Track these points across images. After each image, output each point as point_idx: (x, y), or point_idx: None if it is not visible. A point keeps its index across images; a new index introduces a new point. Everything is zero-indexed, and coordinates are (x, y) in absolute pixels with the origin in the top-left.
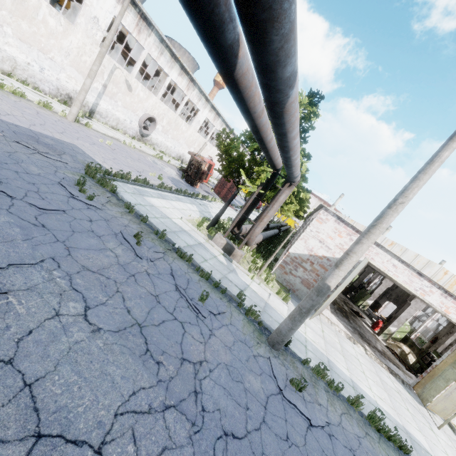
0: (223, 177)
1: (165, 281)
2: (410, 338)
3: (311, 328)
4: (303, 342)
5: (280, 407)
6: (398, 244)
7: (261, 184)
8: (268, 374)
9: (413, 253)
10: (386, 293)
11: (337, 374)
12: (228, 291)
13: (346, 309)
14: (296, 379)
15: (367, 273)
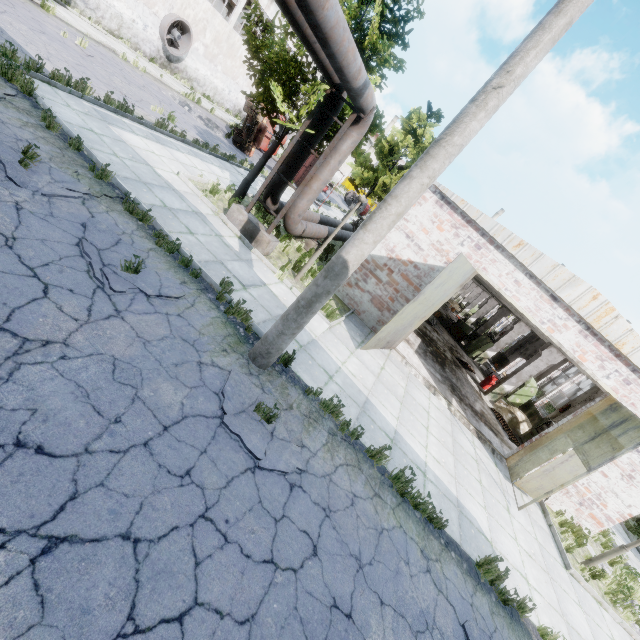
0: (255, 106)
1: (57, 228)
2: (533, 404)
3: (360, 360)
4: (329, 371)
5: (205, 433)
6: (530, 246)
7: (308, 115)
8: (213, 390)
9: (551, 262)
10: (521, 347)
11: (371, 419)
12: (207, 276)
13: (448, 356)
14: (264, 404)
15: (499, 316)
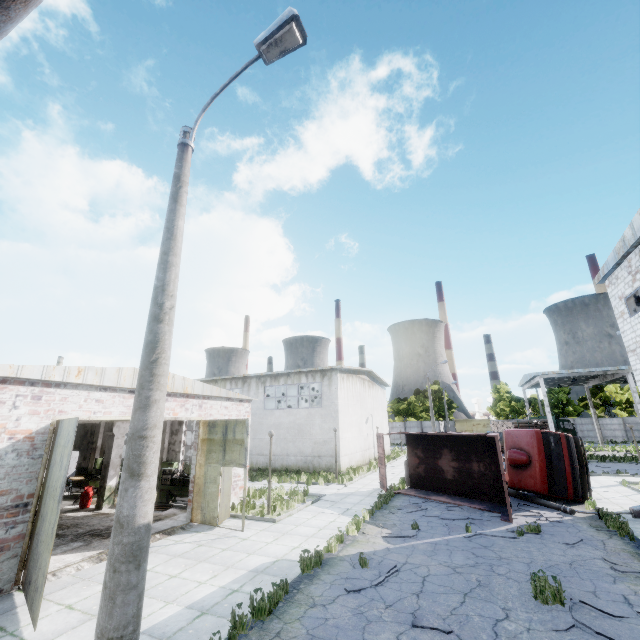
0: None
1: None
2: None
3: (55, 635)
4: None
5: None
6: (89, 368)
7: None
8: None
9: (114, 369)
10: None
11: (180, 631)
12: None
13: None
14: None
15: None
